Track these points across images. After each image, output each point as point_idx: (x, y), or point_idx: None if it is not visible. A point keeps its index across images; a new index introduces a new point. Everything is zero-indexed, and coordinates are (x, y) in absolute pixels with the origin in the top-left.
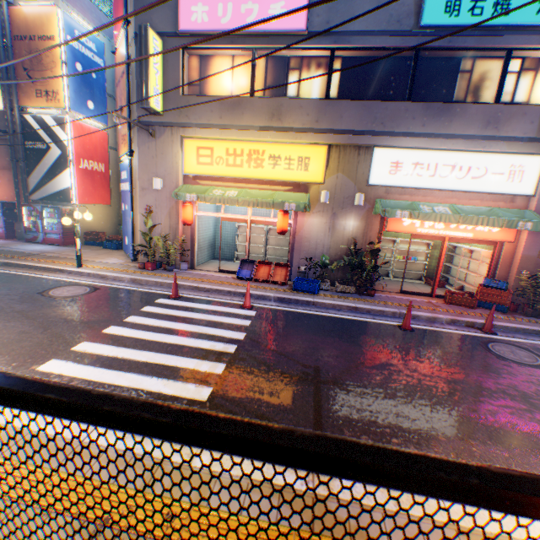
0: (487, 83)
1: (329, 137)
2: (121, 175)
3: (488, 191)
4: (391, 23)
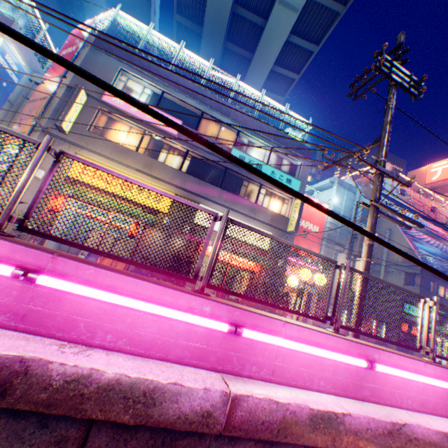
0: (253, 194)
1: (177, 190)
2: None
3: (250, 243)
4: None
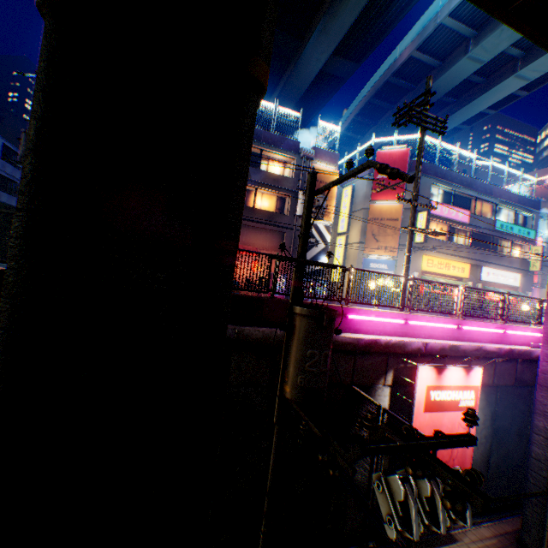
0: (503, 248)
1: (471, 261)
2: (364, 264)
3: (509, 285)
4: (487, 226)
